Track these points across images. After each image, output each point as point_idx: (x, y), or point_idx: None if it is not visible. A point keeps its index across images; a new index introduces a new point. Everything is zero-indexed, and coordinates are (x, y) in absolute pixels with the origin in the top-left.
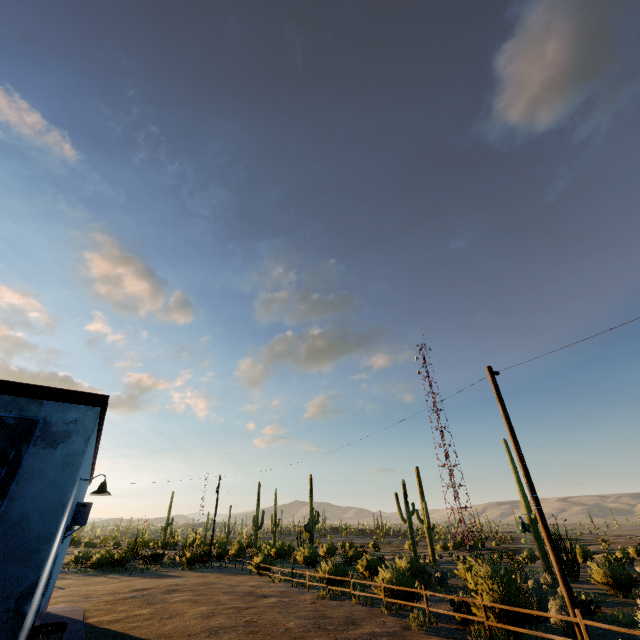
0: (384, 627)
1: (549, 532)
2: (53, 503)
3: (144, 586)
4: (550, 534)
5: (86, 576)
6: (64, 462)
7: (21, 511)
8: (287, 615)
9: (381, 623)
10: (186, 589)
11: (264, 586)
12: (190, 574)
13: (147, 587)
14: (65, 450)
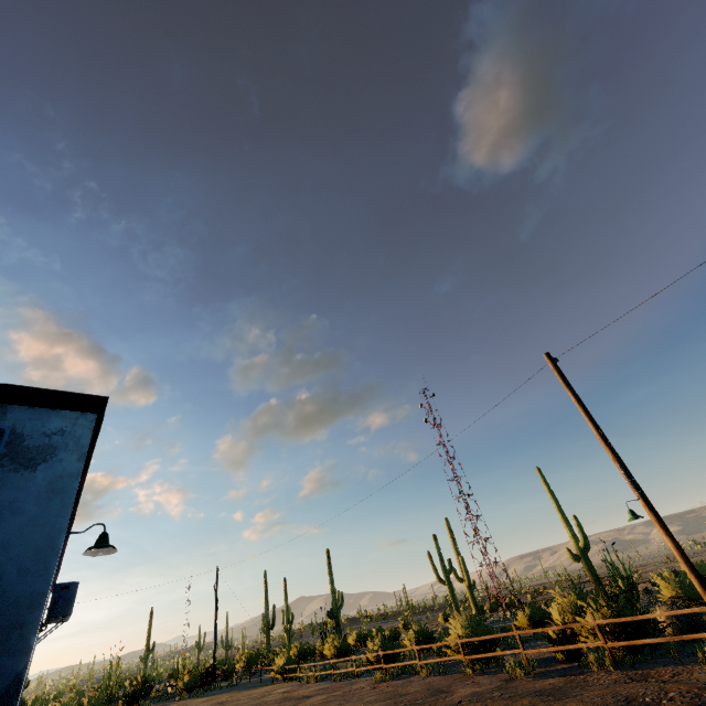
0: (481, 686)
1: (659, 516)
2: (38, 549)
3: None
4: (661, 518)
5: None
6: (50, 489)
7: None
8: (353, 704)
9: (474, 684)
10: None
11: (299, 689)
12: (193, 701)
13: None
14: (49, 472)
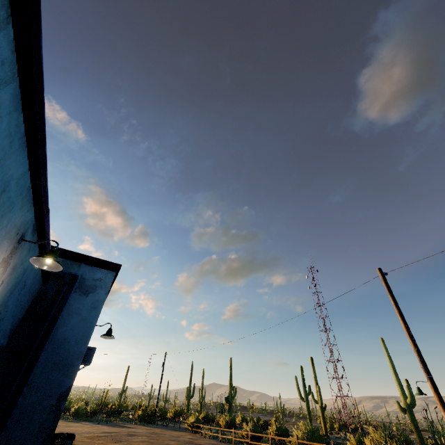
0: None
1: (441, 397)
2: (84, 333)
3: (111, 430)
4: (442, 399)
5: (67, 421)
6: (92, 306)
7: (64, 336)
8: None
9: None
10: (142, 435)
11: (199, 439)
12: (141, 427)
13: (113, 431)
14: (93, 298)
